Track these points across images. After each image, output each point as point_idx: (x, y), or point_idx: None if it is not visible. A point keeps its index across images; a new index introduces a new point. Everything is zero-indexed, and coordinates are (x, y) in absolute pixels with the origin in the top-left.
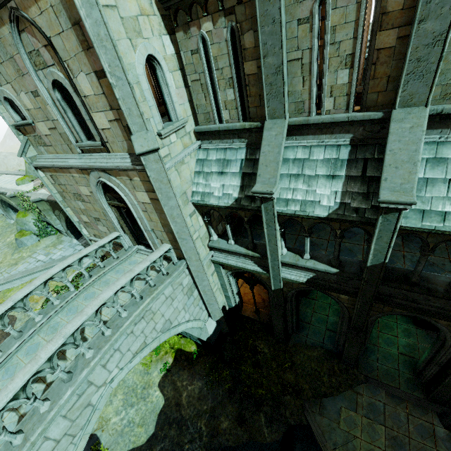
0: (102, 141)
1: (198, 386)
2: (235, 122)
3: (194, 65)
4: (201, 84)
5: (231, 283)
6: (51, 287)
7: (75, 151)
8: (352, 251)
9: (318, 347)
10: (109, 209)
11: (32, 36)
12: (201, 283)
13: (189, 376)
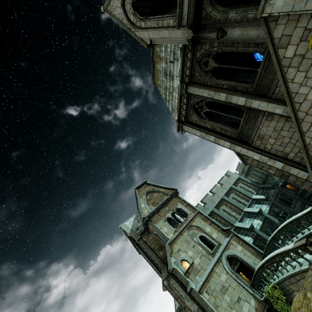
0: (217, 242)
1: None
2: None
3: None
4: None
5: None
6: None
7: (211, 258)
8: None
9: None
10: (237, 274)
11: (192, 230)
12: None
13: None
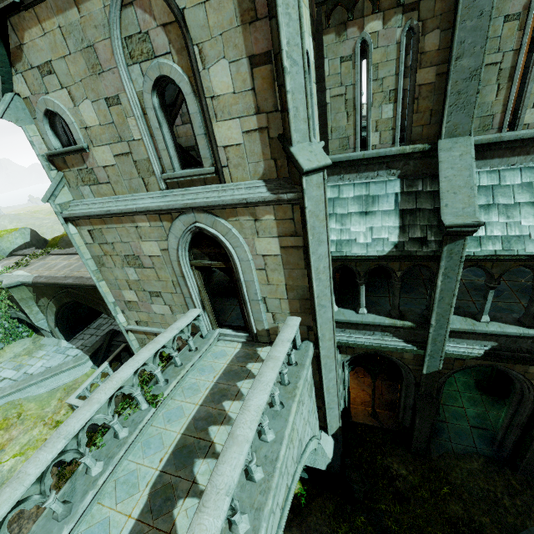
0: (216, 165)
1: None
2: (386, 148)
3: (341, 75)
4: (346, 100)
5: (345, 375)
6: (26, 421)
7: (154, 186)
8: (513, 310)
9: (473, 454)
10: (190, 274)
11: (143, 12)
12: (327, 376)
13: None
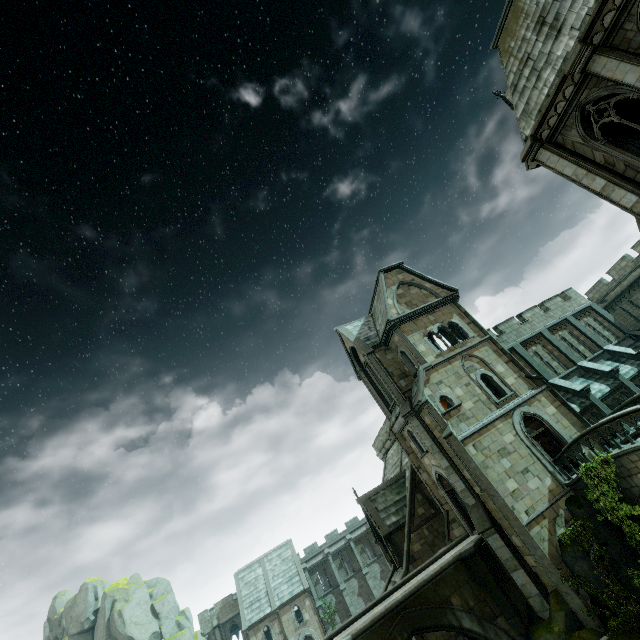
0: (512, 391)
1: None
2: None
3: None
4: None
5: None
6: None
7: (494, 408)
8: None
9: None
10: (534, 441)
11: (470, 361)
12: None
13: None
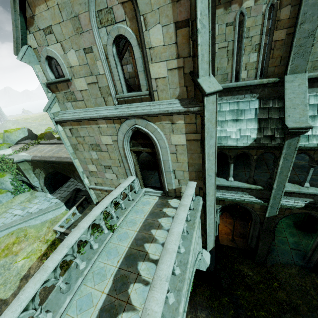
0: (149, 90)
1: (203, 317)
2: (250, 80)
3: (226, 35)
4: (227, 50)
5: (217, 216)
6: (29, 239)
7: (111, 103)
8: None
9: (292, 264)
10: (130, 155)
11: None
12: (209, 217)
13: (191, 309)
